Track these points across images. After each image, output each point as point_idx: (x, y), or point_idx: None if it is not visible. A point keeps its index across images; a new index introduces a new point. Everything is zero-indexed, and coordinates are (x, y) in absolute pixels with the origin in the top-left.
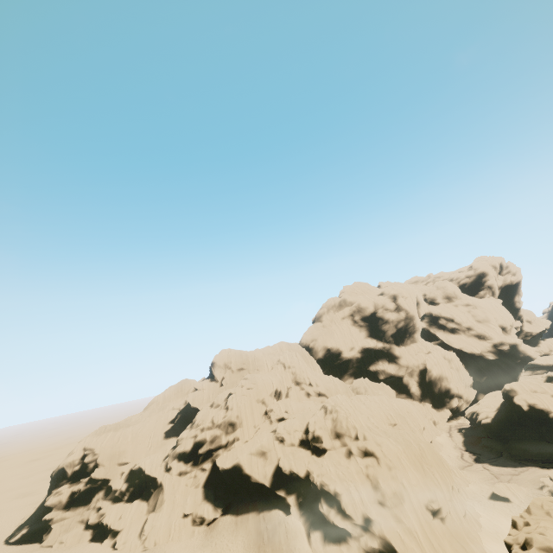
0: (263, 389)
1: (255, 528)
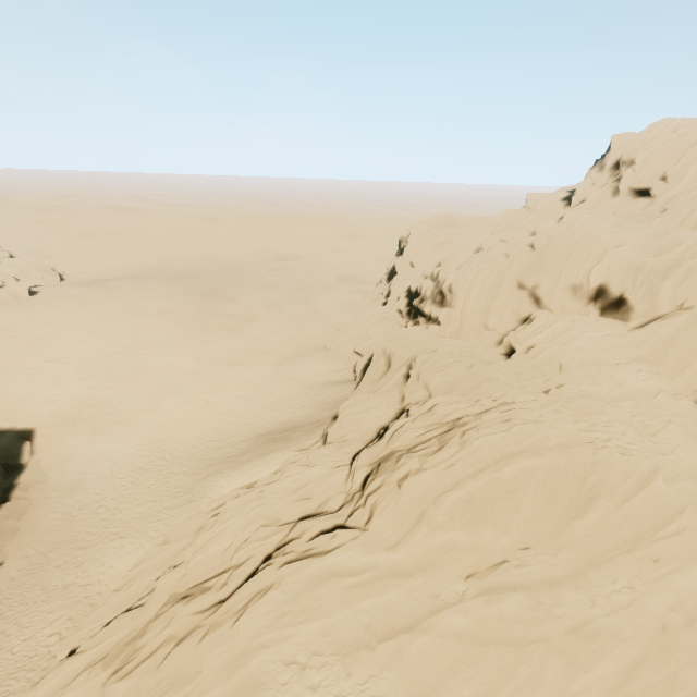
0: (552, 263)
1: (312, 421)
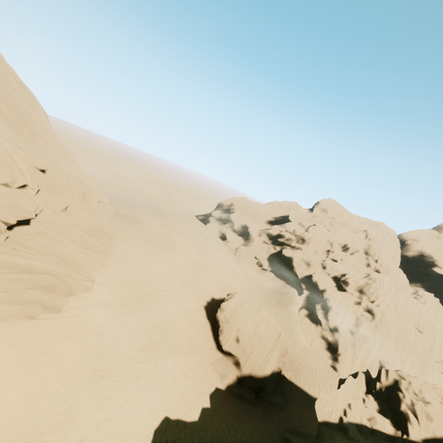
0: (337, 237)
1: (280, 286)
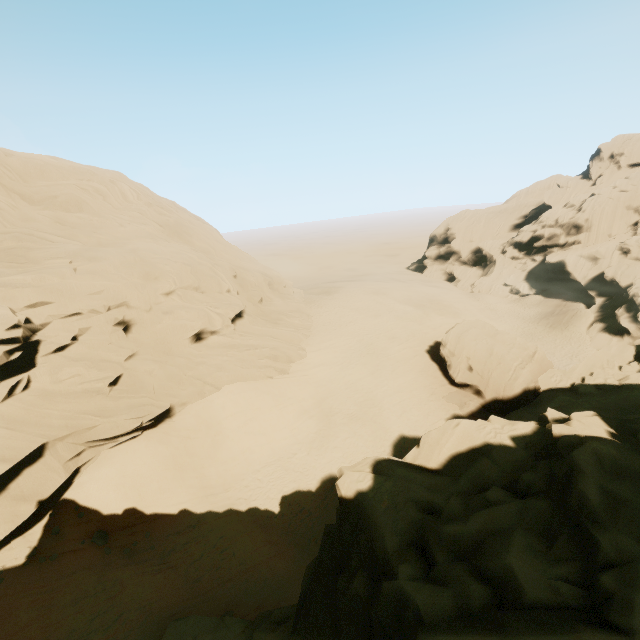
0: None
1: (553, 307)
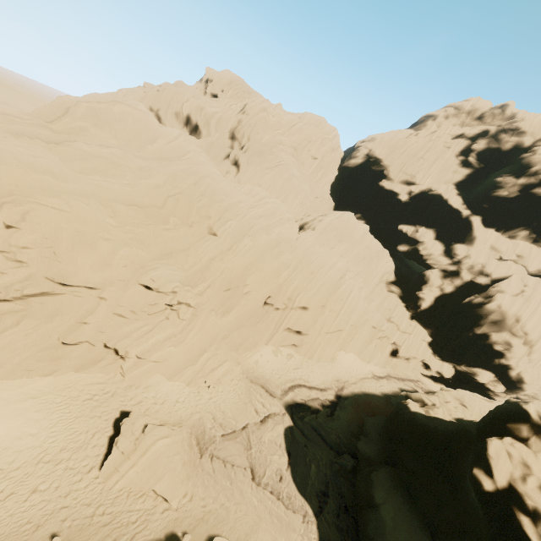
0: (166, 98)
1: None
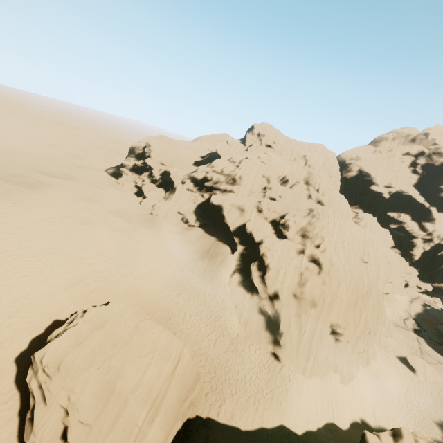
0: (273, 169)
1: (209, 245)
